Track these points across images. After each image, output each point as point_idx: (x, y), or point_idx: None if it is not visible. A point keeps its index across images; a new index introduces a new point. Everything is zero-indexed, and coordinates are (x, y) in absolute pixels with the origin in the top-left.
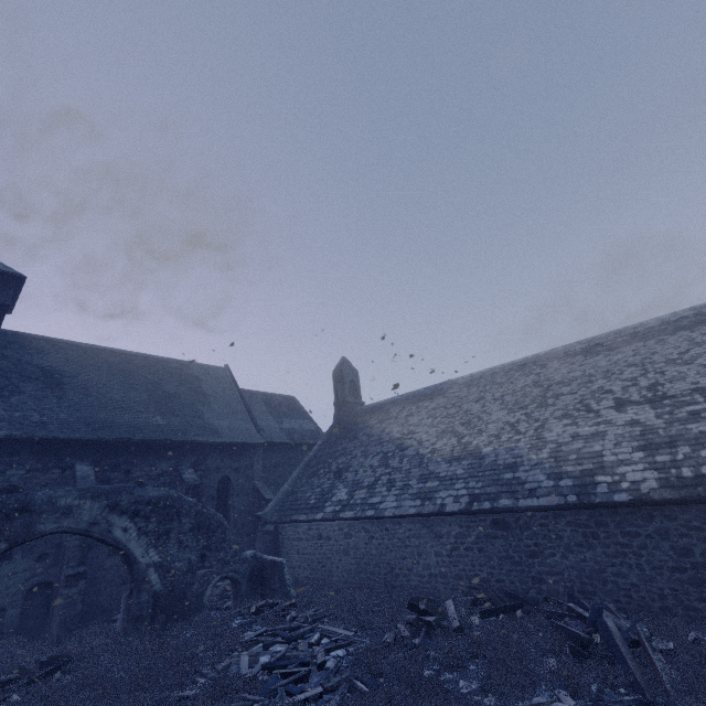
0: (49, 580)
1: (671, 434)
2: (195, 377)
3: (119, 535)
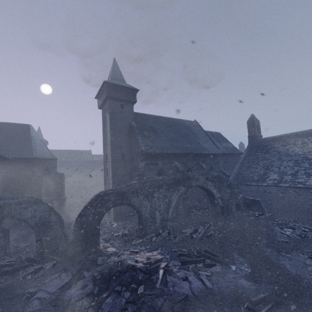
0: None
1: None
2: (189, 126)
3: (210, 187)
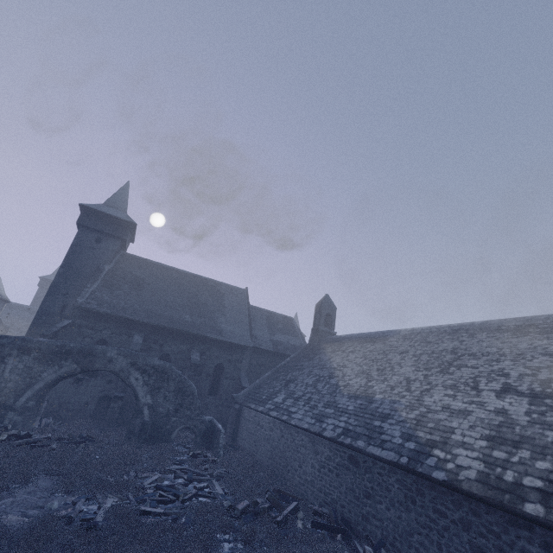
0: (110, 395)
1: (524, 434)
2: (222, 293)
3: (133, 381)
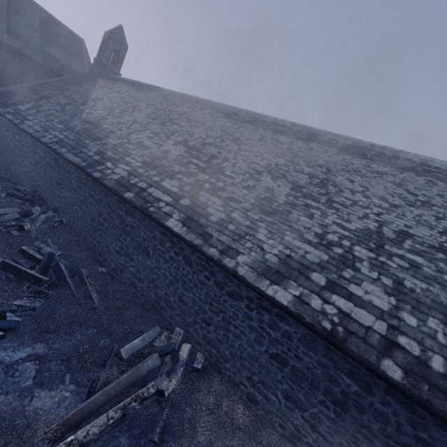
0: None
1: (164, 164)
2: None
3: None
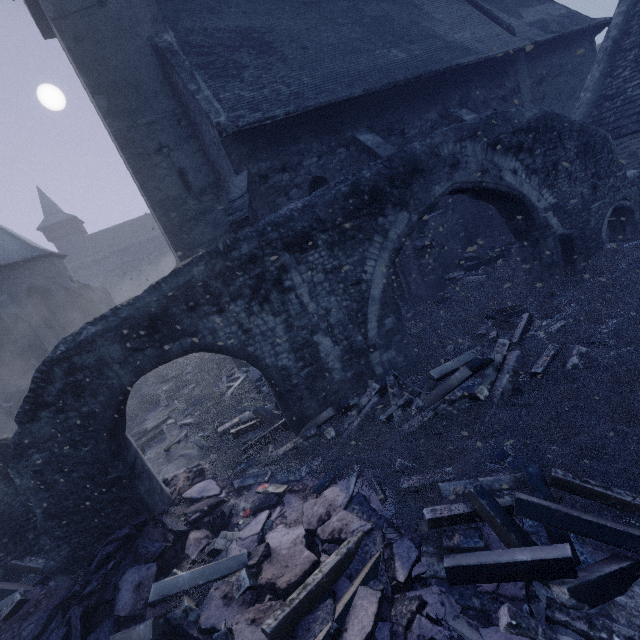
0: None
1: None
2: None
3: (510, 181)
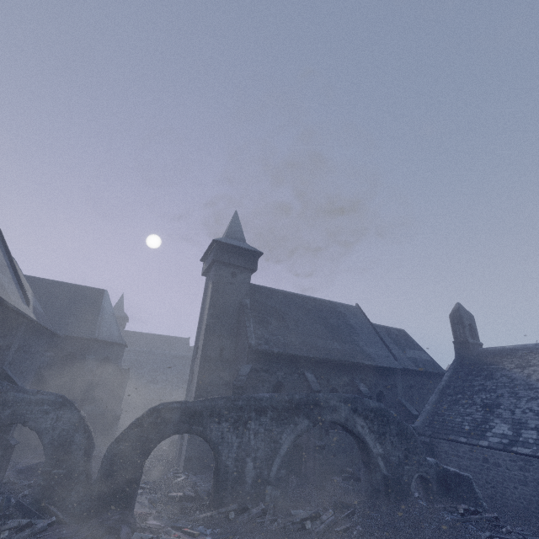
0: (299, 444)
1: None
2: (343, 314)
3: (360, 430)
